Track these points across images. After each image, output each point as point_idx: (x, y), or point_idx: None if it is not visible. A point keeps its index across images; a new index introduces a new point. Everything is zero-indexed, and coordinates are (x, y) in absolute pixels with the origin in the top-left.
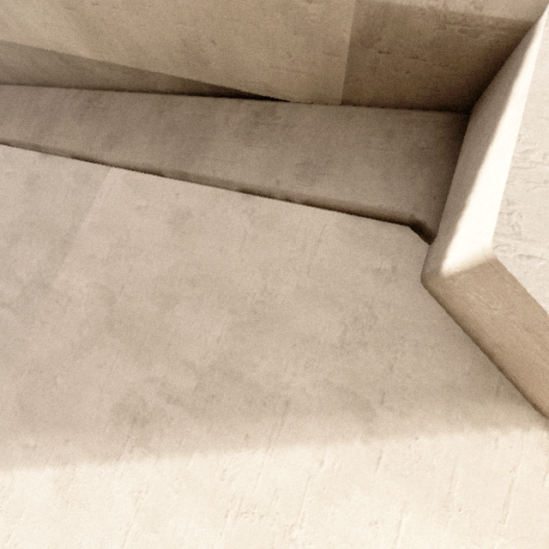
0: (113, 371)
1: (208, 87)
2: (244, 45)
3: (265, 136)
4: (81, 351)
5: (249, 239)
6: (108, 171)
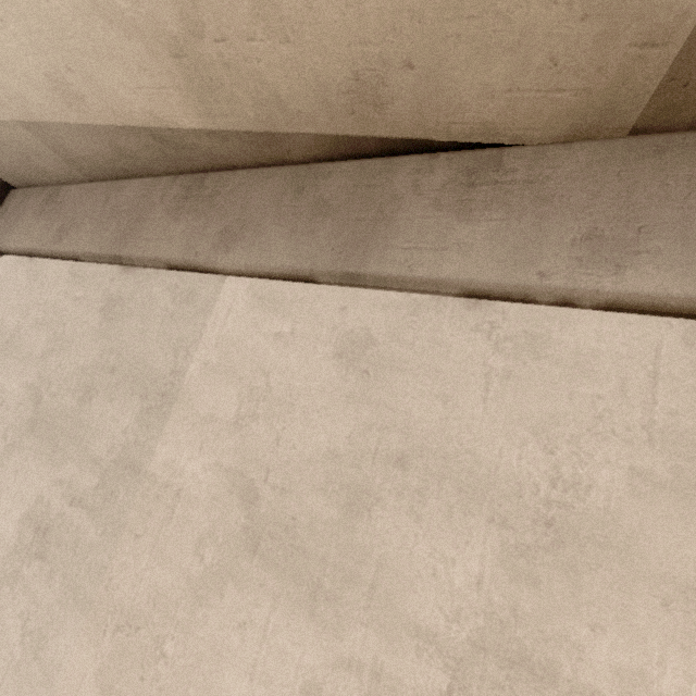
0: (268, 636)
1: (377, 142)
2: (468, 61)
3: (494, 202)
4: (205, 591)
5: (497, 378)
6: (223, 283)
